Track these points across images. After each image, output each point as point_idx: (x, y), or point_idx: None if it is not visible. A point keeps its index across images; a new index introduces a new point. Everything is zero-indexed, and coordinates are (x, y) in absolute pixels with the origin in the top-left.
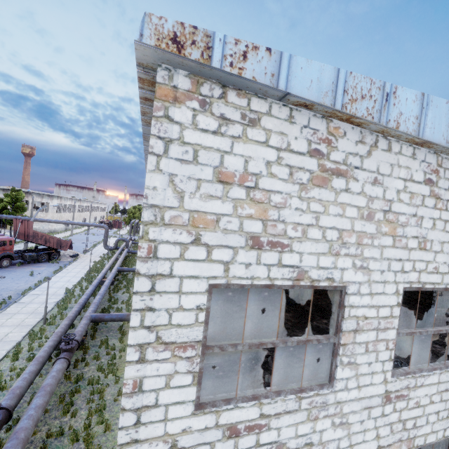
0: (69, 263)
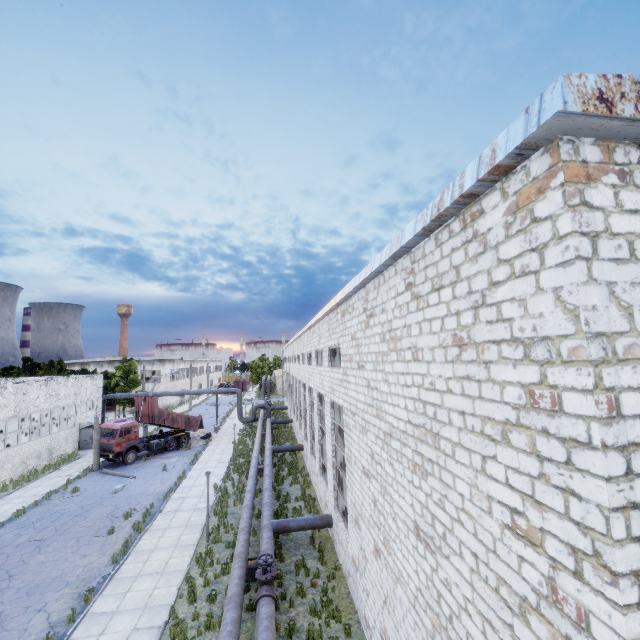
0: (203, 448)
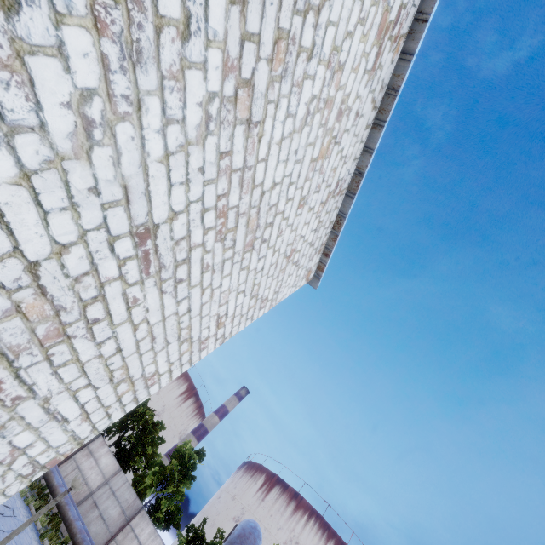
0: None
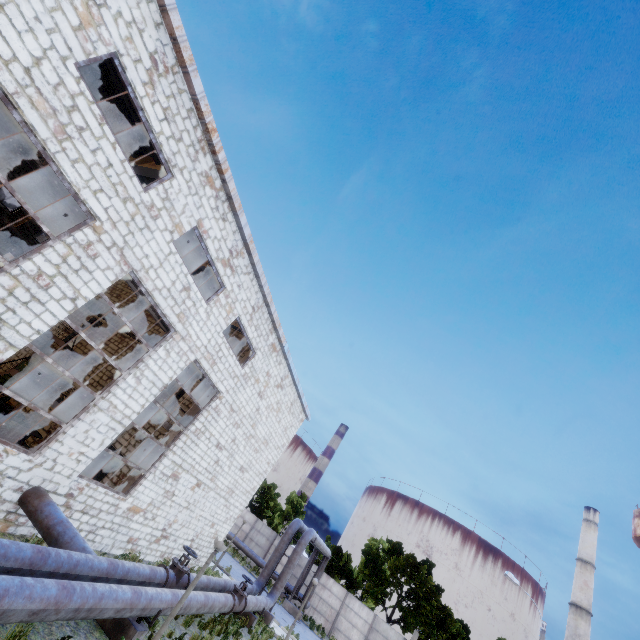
0: None
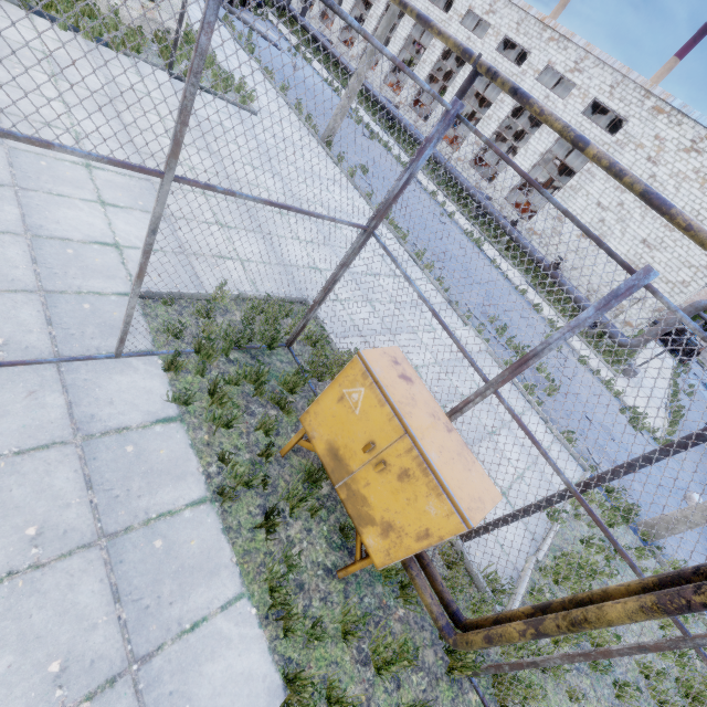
0: (281, 31)
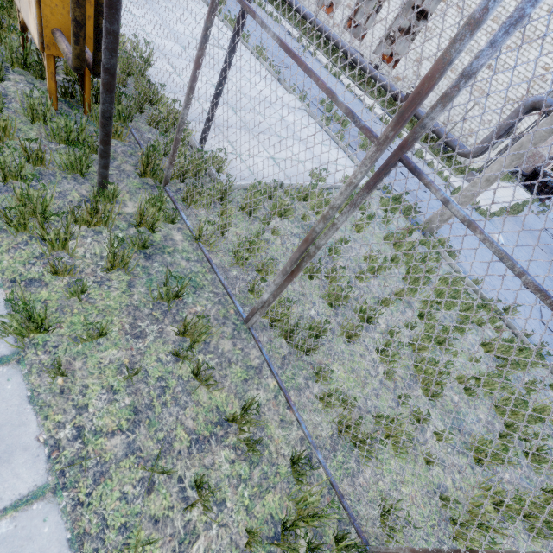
0: None
